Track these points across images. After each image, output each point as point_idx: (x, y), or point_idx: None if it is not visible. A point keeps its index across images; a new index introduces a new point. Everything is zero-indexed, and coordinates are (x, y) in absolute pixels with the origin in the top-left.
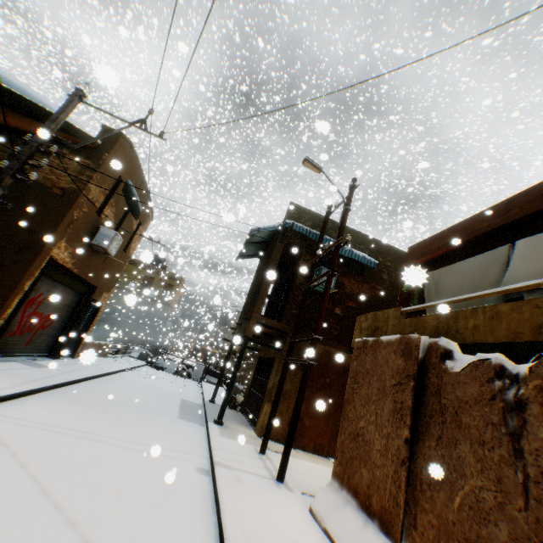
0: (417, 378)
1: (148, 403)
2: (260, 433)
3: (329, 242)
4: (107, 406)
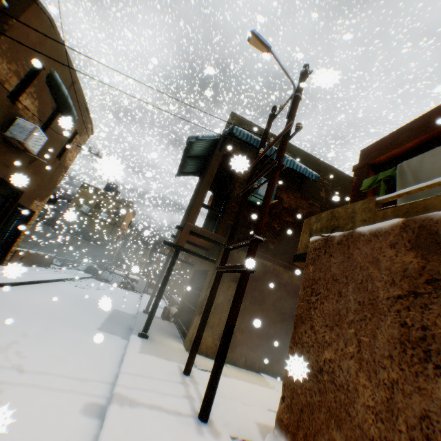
0: None
1: (68, 313)
2: (189, 348)
3: (271, 150)
4: (1, 316)
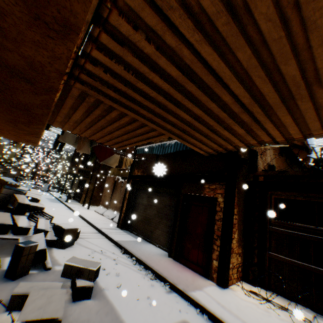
0: (115, 184)
1: None
2: (82, 203)
3: None
4: None
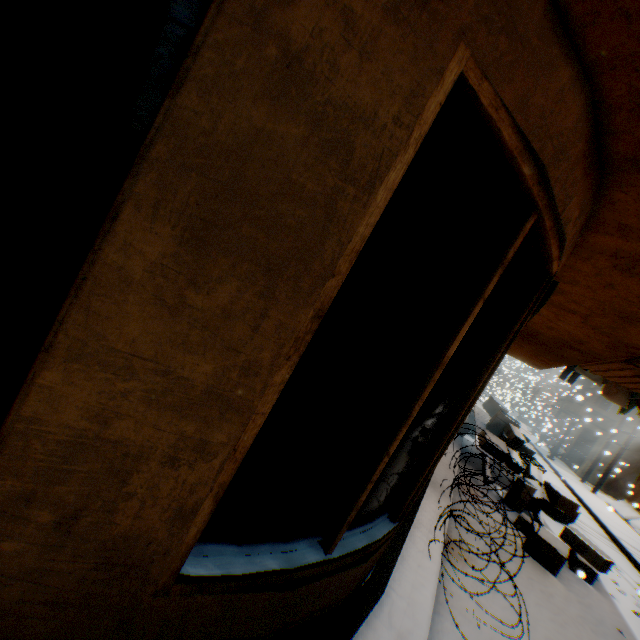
0: None
1: None
2: (579, 475)
3: None
4: None
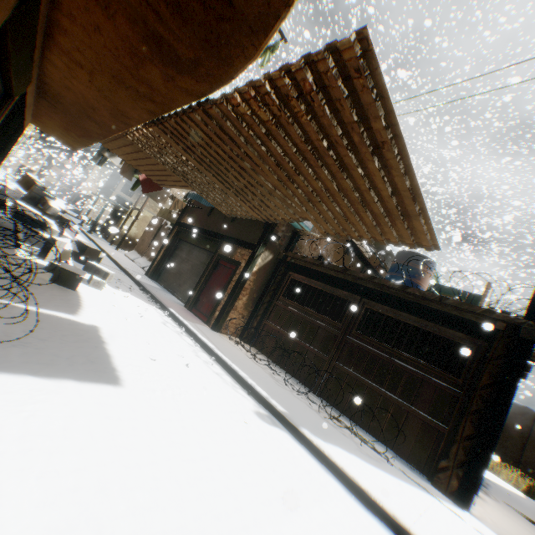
0: (160, 228)
1: None
2: (111, 242)
3: None
4: None
